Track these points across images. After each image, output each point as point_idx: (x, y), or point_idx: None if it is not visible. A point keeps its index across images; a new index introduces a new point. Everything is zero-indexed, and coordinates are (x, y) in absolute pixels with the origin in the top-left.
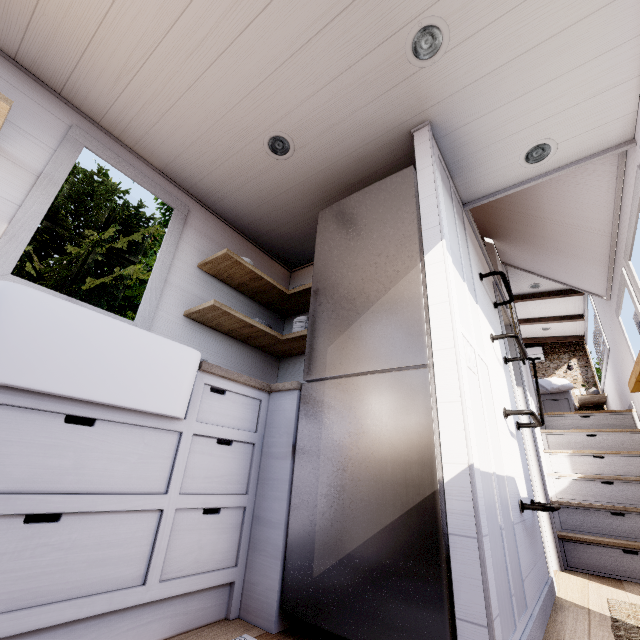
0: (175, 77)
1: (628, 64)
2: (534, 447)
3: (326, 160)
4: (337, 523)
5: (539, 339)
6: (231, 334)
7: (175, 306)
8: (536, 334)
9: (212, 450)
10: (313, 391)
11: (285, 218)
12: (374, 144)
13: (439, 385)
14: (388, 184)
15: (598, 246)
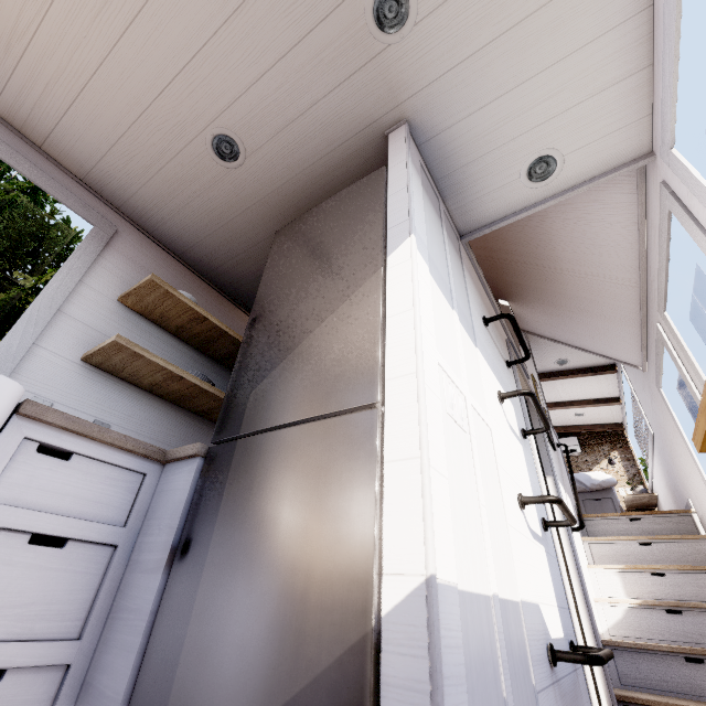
0: (82, 46)
1: (635, 49)
2: (573, 559)
3: (287, 170)
4: (199, 702)
5: (573, 427)
6: (156, 391)
7: (69, 345)
8: (569, 421)
9: (13, 555)
10: (219, 457)
11: (246, 250)
12: (343, 150)
13: (389, 433)
14: (355, 189)
15: (626, 301)
